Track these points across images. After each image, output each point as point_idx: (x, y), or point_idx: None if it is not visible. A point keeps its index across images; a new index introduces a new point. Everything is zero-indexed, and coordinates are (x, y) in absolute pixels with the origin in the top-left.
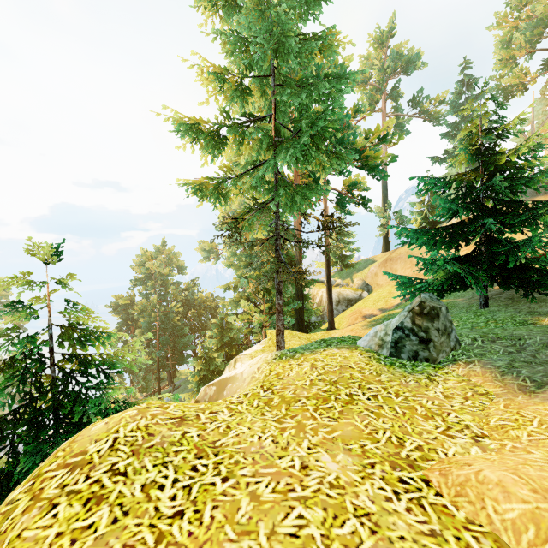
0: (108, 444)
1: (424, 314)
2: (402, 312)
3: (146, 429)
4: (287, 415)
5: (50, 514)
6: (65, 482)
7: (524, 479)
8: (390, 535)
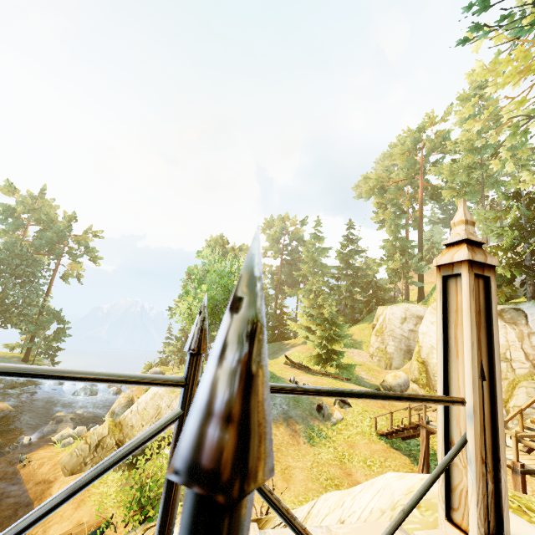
0: None
1: None
2: None
3: None
4: None
5: None
6: None
7: None
8: None
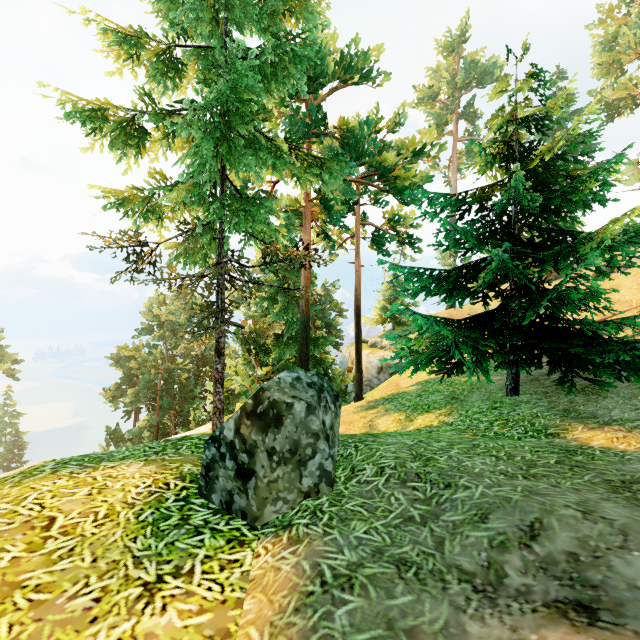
0: None
1: (256, 415)
2: None
3: None
4: None
5: None
6: None
7: None
8: None
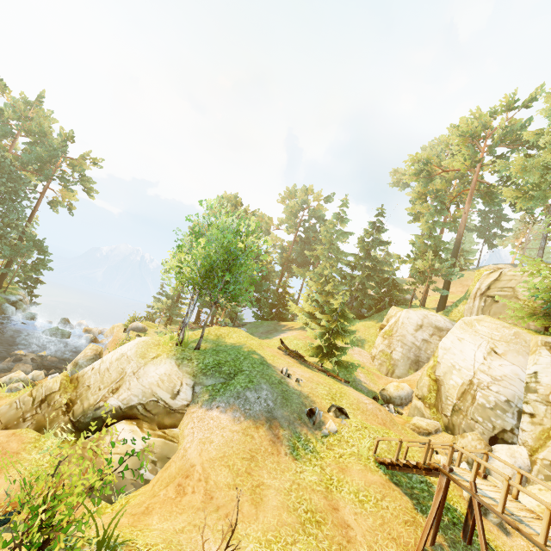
0: None
1: None
2: None
3: None
4: None
5: None
6: None
7: None
8: None
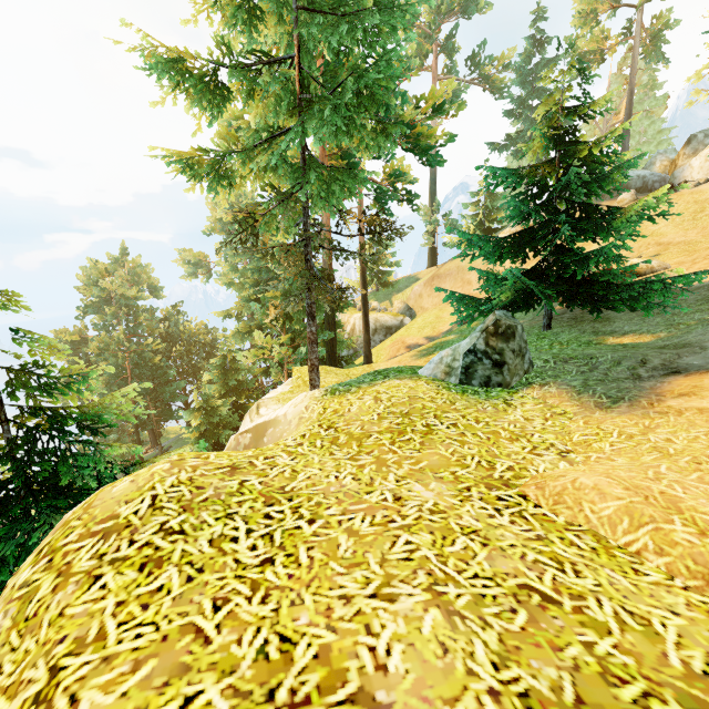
0: (146, 504)
1: (499, 334)
2: (473, 333)
3: (192, 482)
4: (361, 452)
5: (95, 586)
6: (101, 551)
7: (617, 480)
8: (500, 545)
